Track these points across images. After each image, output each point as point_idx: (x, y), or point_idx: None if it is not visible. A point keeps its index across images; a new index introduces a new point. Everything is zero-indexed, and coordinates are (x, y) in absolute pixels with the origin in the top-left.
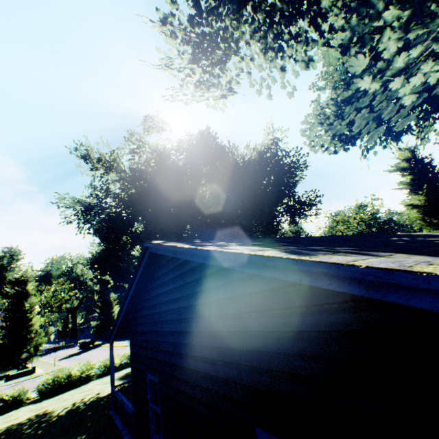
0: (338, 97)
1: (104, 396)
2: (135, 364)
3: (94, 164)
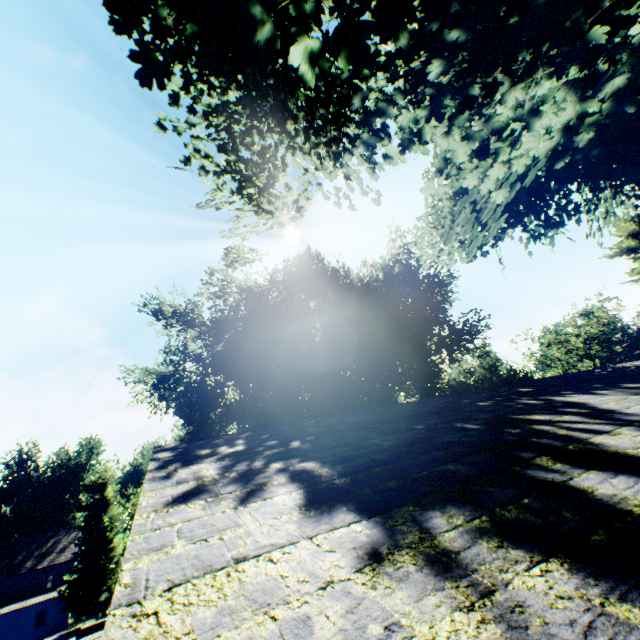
0: (451, 187)
1: None
2: None
3: (167, 320)
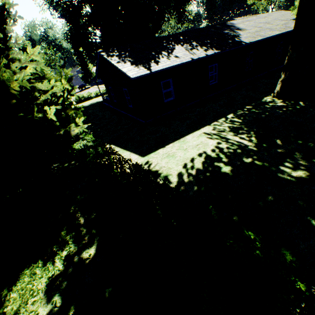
0: None
1: (100, 101)
2: (106, 86)
3: None
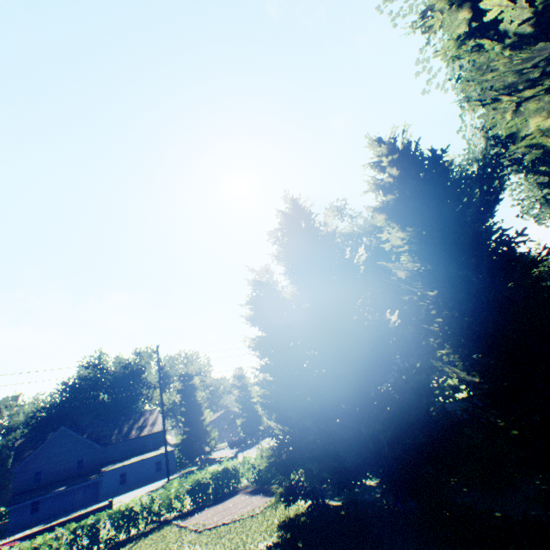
0: None
1: None
2: None
3: None
